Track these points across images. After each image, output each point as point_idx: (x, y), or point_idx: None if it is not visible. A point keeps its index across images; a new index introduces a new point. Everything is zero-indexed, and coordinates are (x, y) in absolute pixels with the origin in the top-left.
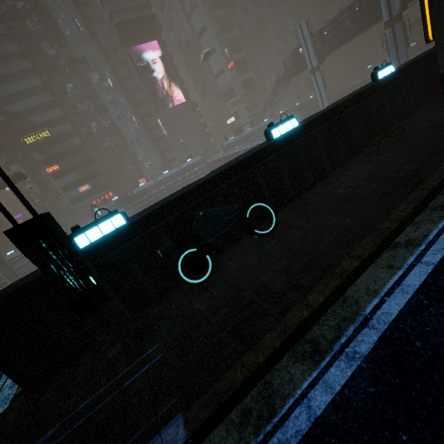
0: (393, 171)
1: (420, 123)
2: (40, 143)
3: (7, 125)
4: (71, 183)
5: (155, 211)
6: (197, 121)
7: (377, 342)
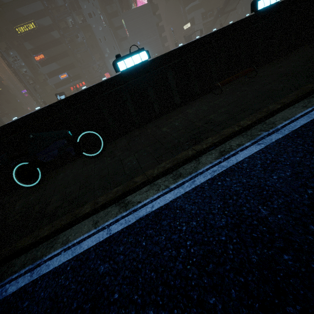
0: (207, 119)
1: (282, 65)
2: (28, 33)
3: (2, 14)
4: (53, 71)
5: (1, 128)
6: (155, 24)
7: (19, 288)
